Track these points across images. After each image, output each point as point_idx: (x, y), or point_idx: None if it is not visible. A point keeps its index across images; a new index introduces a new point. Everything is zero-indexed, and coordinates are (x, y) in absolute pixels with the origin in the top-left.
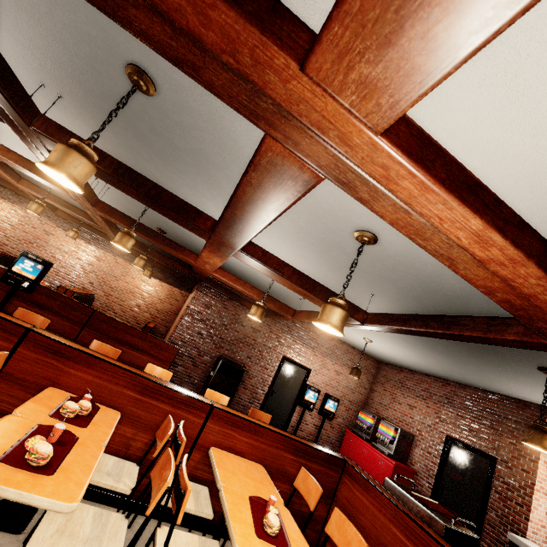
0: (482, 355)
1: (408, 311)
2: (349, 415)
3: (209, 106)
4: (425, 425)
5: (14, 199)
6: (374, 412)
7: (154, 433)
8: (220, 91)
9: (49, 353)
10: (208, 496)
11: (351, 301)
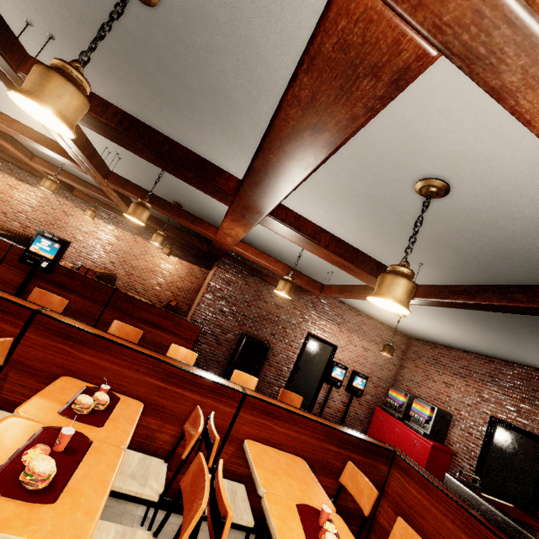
0: None
1: (465, 282)
2: (378, 392)
3: (231, 5)
4: (464, 404)
5: (32, 181)
6: (405, 389)
7: (181, 425)
8: None
9: (61, 338)
10: (246, 496)
11: None
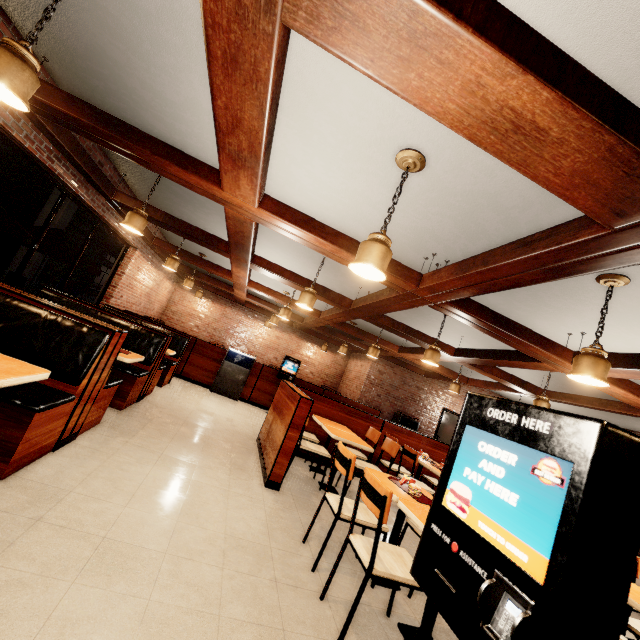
0: None
1: (570, 385)
2: None
3: None
4: None
5: (213, 298)
6: None
7: None
8: (533, 356)
9: (394, 431)
10: None
11: (522, 375)
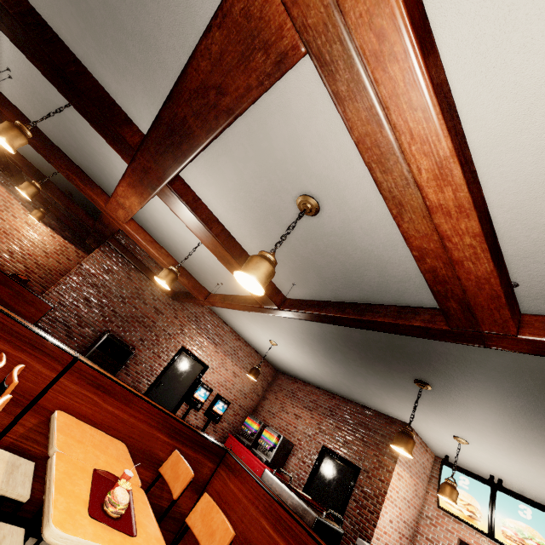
0: (373, 364)
1: None
2: (236, 421)
3: None
4: (306, 435)
5: None
6: (261, 419)
7: None
8: None
9: None
10: (32, 473)
11: None
